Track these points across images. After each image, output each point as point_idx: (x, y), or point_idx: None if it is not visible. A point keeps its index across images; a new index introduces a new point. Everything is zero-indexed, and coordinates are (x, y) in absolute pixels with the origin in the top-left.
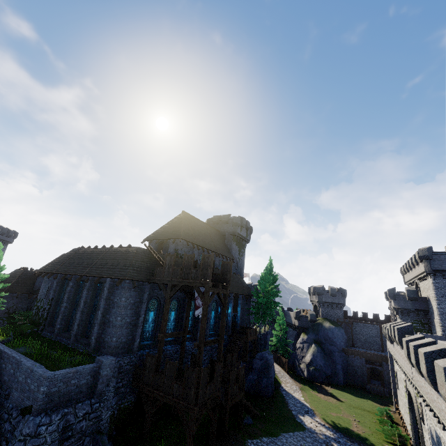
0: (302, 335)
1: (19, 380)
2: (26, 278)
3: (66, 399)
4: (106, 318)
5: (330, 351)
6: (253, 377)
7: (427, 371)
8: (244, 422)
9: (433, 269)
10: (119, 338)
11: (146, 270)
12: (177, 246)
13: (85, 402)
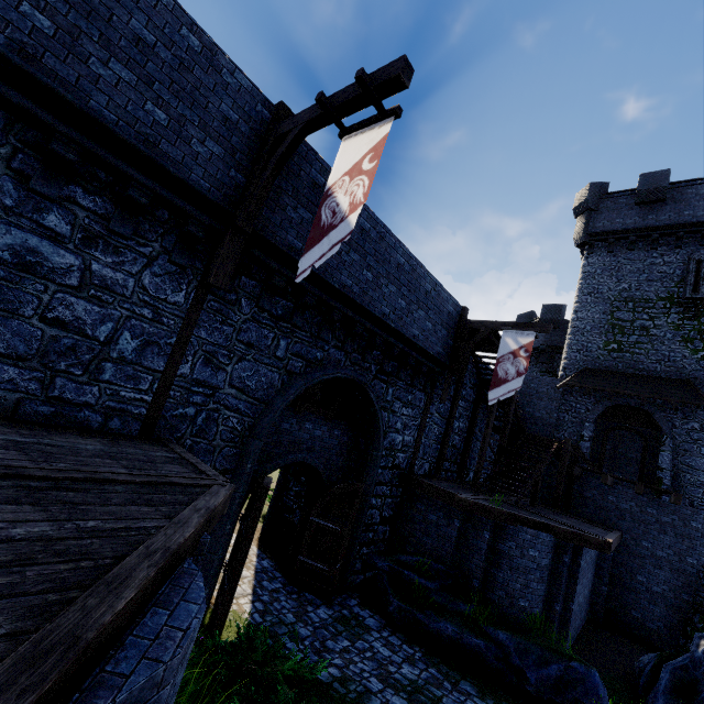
0: None
1: None
2: None
3: None
4: None
5: None
6: None
7: None
8: None
9: (591, 231)
10: None
11: None
12: None
13: None
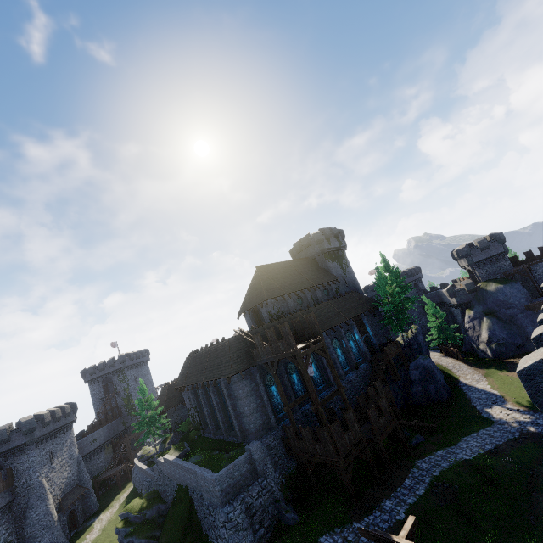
0: (467, 312)
1: (201, 485)
2: (172, 392)
3: (238, 488)
4: (237, 411)
5: (510, 316)
6: (417, 389)
7: None
8: (413, 444)
9: None
10: (255, 423)
11: (246, 356)
12: (267, 308)
13: (254, 484)
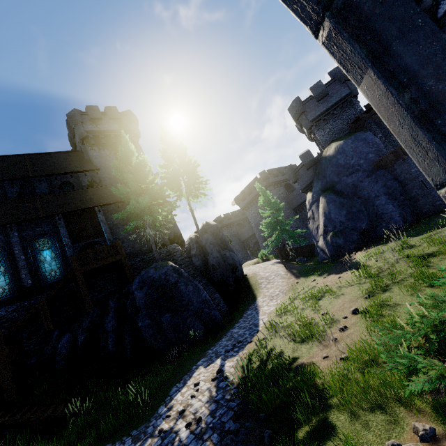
0: (307, 197)
1: None
2: None
3: None
4: None
5: (353, 186)
6: (143, 323)
7: None
8: None
9: None
10: None
11: None
12: None
13: None
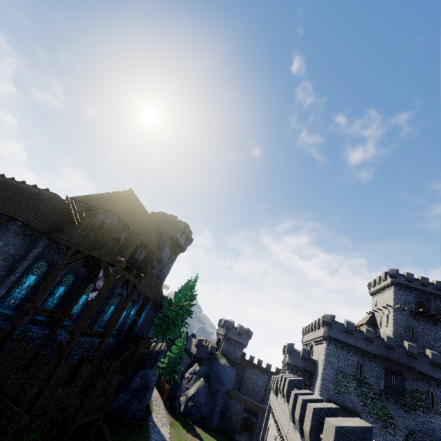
0: (196, 365)
1: None
2: None
3: None
4: None
5: (216, 390)
6: (124, 396)
7: (311, 428)
8: None
9: (330, 336)
10: None
11: (53, 223)
12: (106, 219)
13: None
